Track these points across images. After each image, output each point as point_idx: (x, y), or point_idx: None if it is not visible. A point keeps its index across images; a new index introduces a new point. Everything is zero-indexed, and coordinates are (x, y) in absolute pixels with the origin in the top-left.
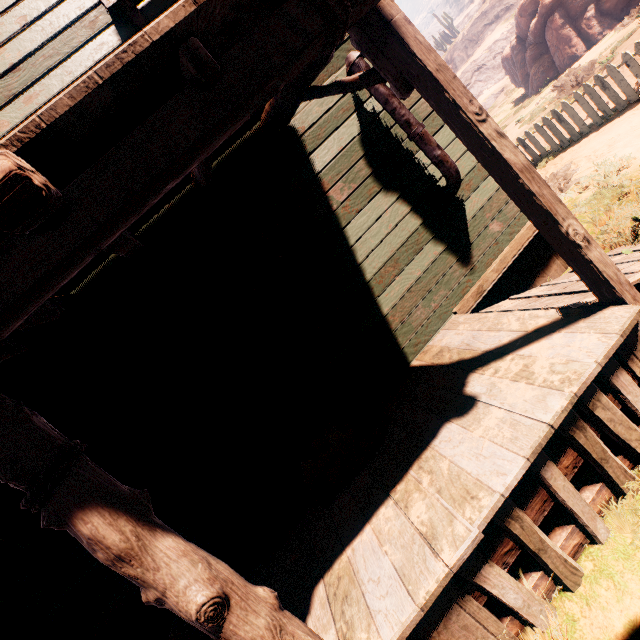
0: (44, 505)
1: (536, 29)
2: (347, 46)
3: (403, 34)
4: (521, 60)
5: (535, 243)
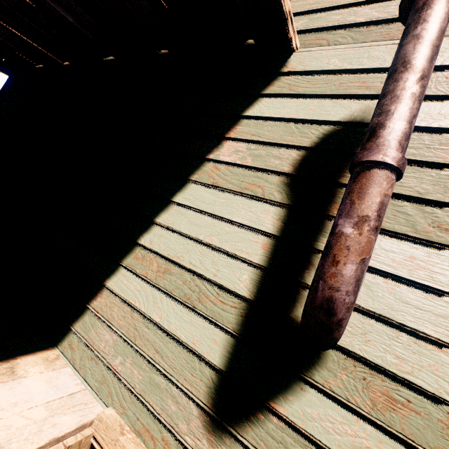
0: None
1: None
2: None
3: None
4: None
5: None
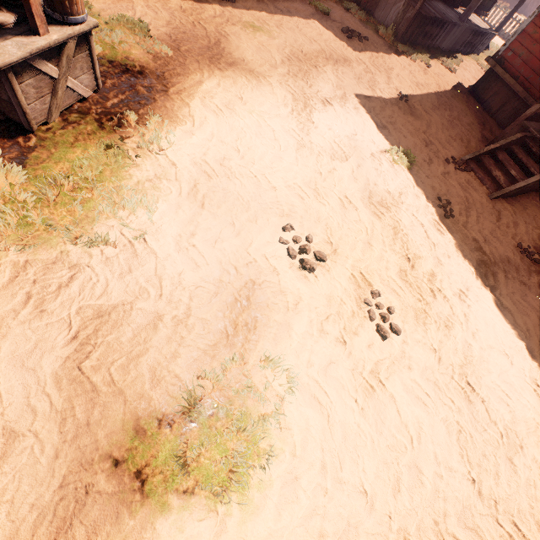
0: None
1: None
2: None
3: None
4: None
5: None
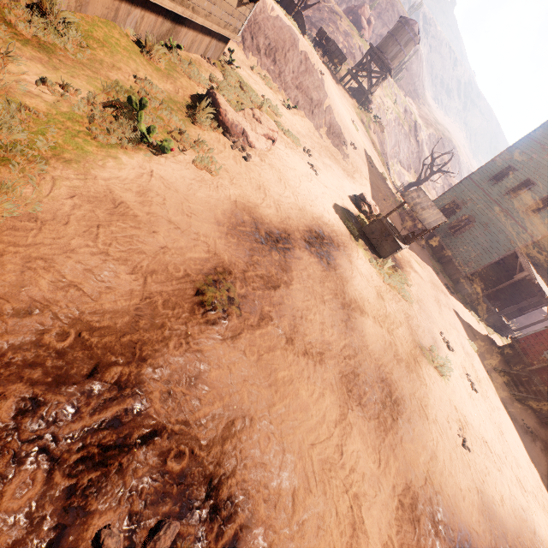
0: (528, 303)
1: None
2: None
3: None
4: None
5: None
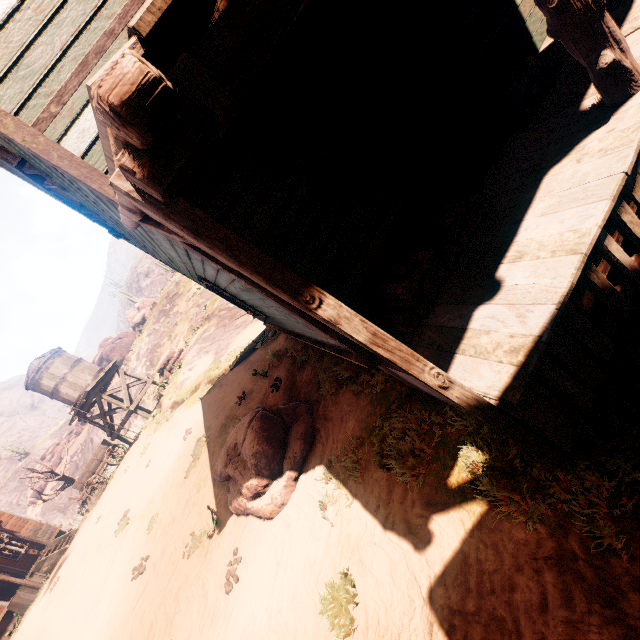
0: None
1: None
2: None
3: None
4: None
5: None
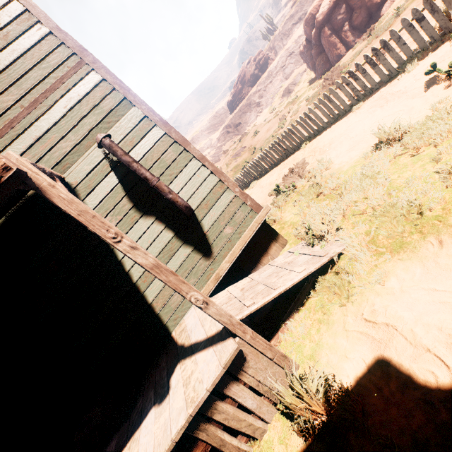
0: None
1: (315, 36)
2: (107, 120)
3: (49, 195)
4: (310, 55)
5: (260, 234)
